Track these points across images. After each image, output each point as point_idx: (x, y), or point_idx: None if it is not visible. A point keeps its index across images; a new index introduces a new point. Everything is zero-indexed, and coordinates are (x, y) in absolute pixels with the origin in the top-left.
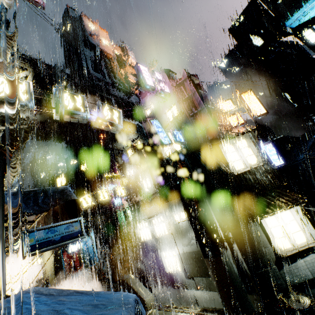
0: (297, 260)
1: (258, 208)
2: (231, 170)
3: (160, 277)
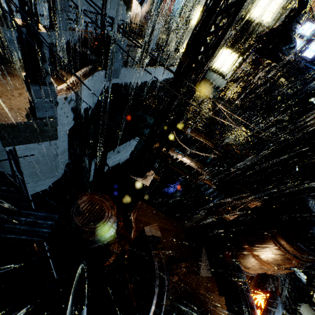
0: (215, 73)
1: (228, 42)
2: (249, 10)
3: (184, 46)
